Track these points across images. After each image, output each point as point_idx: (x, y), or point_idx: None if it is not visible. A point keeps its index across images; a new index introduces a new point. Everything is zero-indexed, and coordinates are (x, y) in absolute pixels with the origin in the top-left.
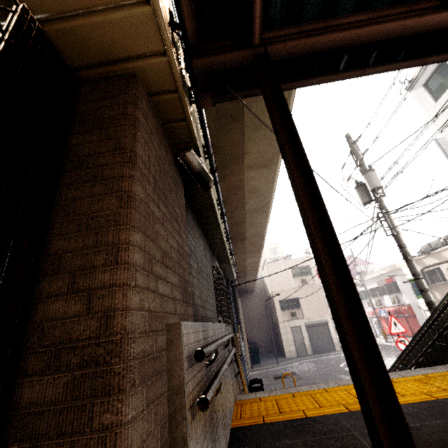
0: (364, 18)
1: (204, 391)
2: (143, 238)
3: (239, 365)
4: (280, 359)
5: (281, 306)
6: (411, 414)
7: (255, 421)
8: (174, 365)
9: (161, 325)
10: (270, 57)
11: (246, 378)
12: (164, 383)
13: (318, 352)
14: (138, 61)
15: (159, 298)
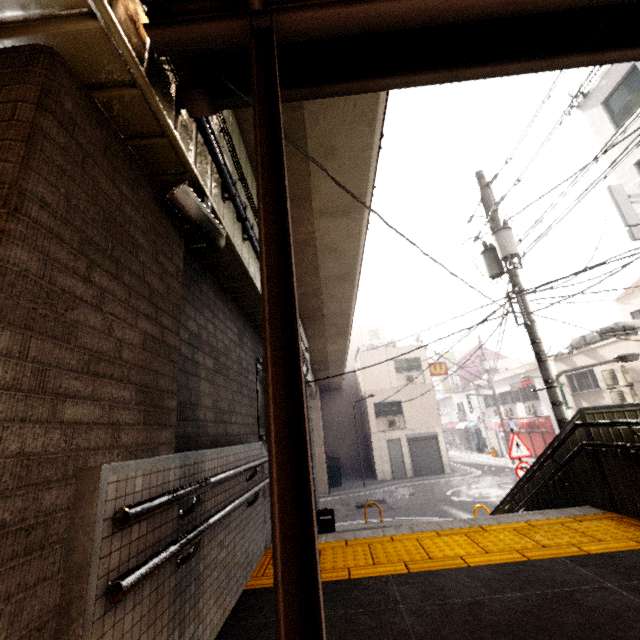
0: None
1: (129, 570)
2: (23, 336)
3: None
4: (369, 481)
5: (376, 411)
6: (485, 582)
7: None
8: (80, 532)
9: (61, 472)
10: (284, 36)
11: None
12: (57, 560)
13: (421, 474)
14: (49, 24)
15: (62, 430)
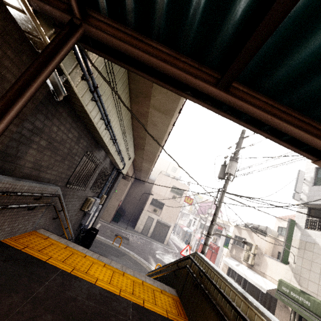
0: (168, 52)
1: None
2: None
3: (57, 214)
4: (130, 228)
5: (152, 201)
6: (91, 293)
7: (19, 246)
8: None
9: None
10: (89, 34)
11: (84, 224)
12: None
13: (153, 238)
14: None
15: None
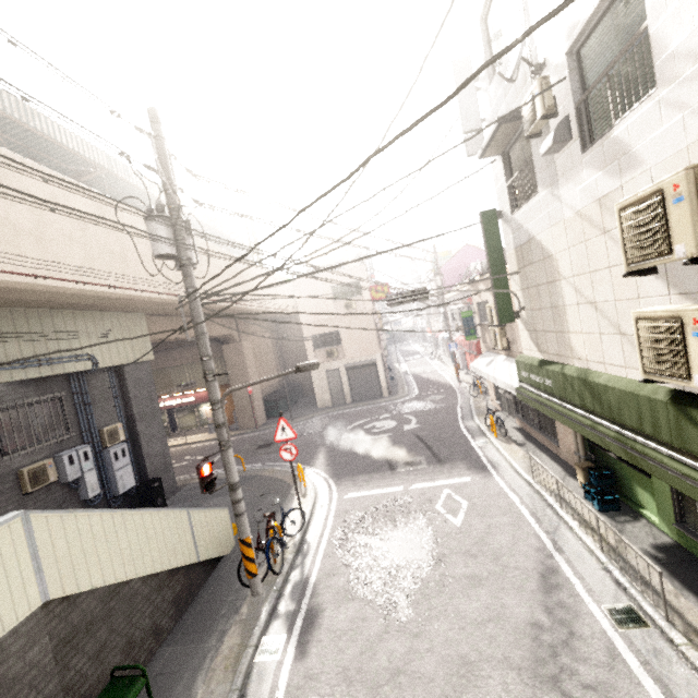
0: None
1: None
2: None
3: None
4: (310, 410)
5: (314, 343)
6: None
7: None
8: None
9: None
10: None
11: (88, 498)
12: None
13: (359, 400)
14: None
15: None
